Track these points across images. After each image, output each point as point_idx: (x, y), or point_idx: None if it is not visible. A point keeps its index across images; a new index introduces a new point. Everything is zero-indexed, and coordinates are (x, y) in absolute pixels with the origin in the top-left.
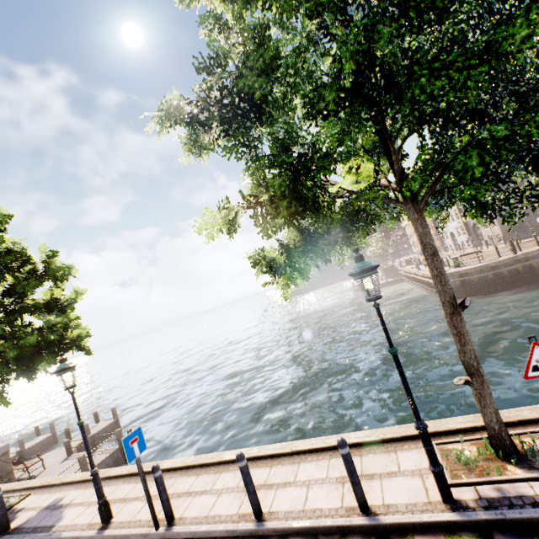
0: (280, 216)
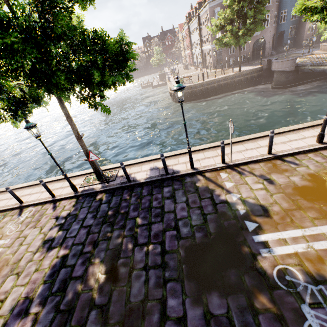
0: None
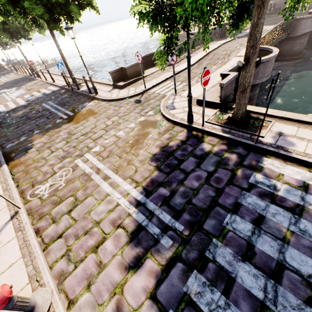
0: None
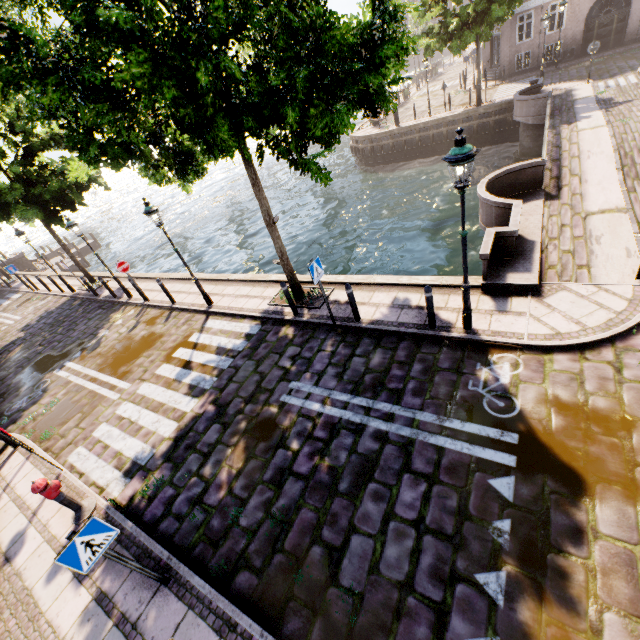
0: None
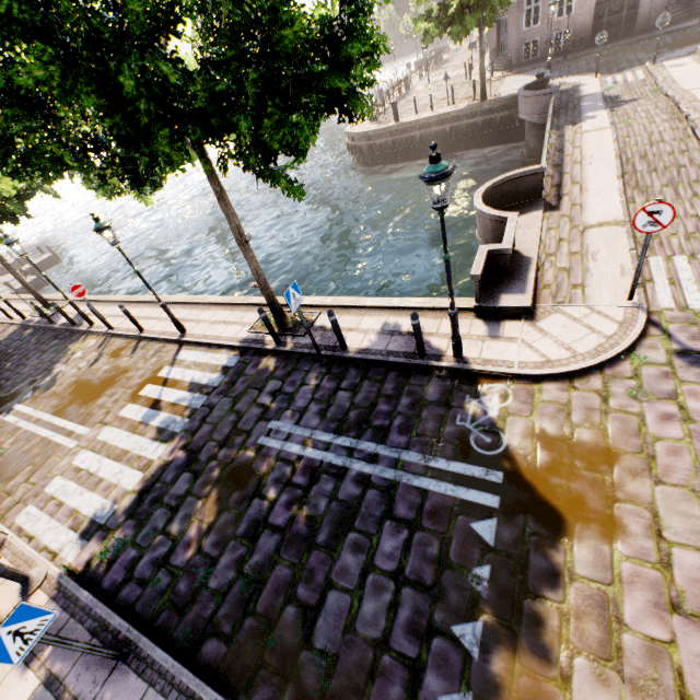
0: None
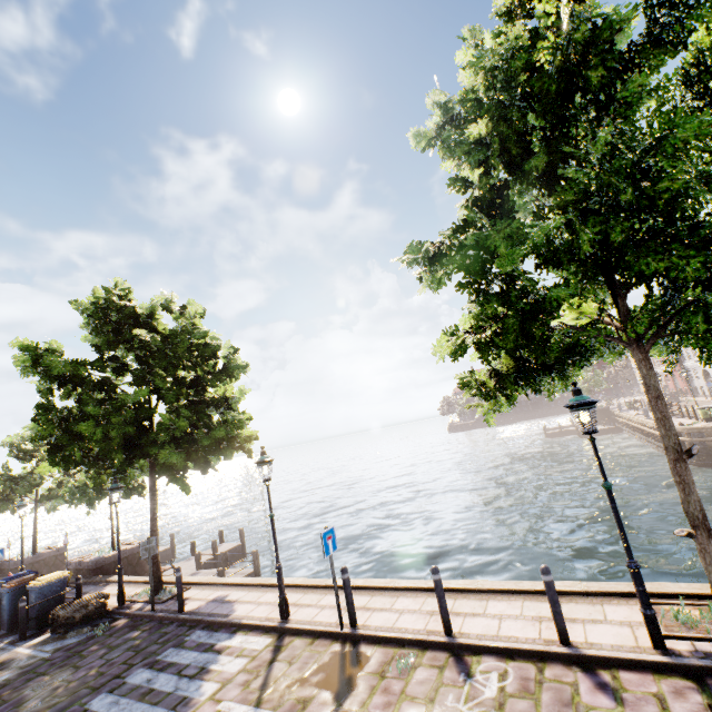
0: (507, 348)
